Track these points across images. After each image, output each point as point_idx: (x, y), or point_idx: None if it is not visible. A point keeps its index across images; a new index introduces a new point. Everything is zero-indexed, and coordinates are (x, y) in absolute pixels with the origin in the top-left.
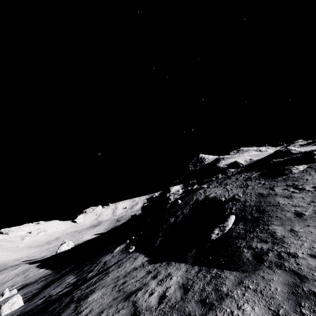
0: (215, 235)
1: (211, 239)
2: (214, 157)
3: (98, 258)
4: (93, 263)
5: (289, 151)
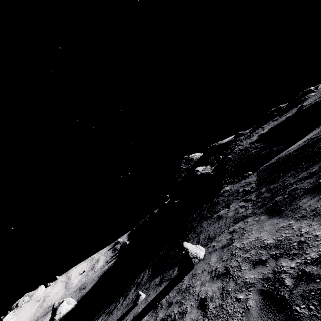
0: None
1: None
2: (200, 154)
3: (215, 203)
4: (218, 204)
5: (280, 107)
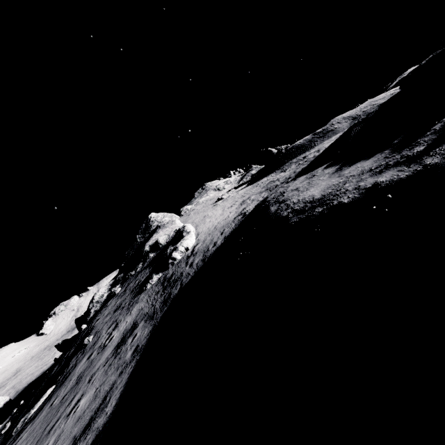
0: (17, 428)
1: (12, 435)
2: (164, 216)
3: None
4: None
5: (182, 234)
